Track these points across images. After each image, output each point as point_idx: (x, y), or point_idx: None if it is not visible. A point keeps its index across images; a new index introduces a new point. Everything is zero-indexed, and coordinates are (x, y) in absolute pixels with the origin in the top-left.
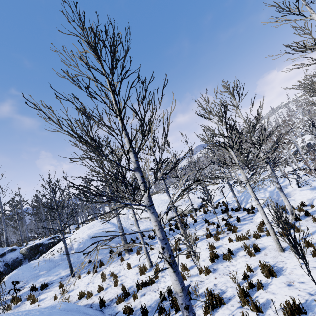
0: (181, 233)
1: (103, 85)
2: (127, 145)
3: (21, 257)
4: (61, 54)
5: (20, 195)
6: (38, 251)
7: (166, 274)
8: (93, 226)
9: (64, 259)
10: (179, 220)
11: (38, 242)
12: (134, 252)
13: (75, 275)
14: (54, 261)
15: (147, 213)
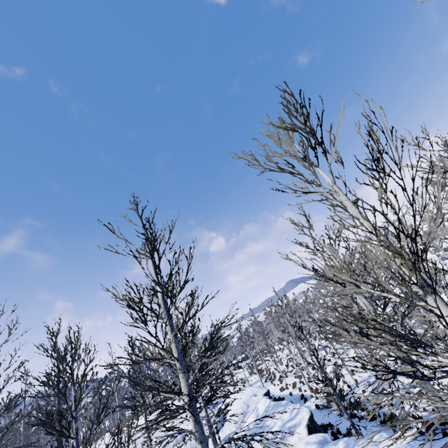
0: None
1: None
2: None
3: None
4: None
5: None
6: None
7: None
8: None
9: None
10: None
11: None
12: None
13: None
14: None
15: None
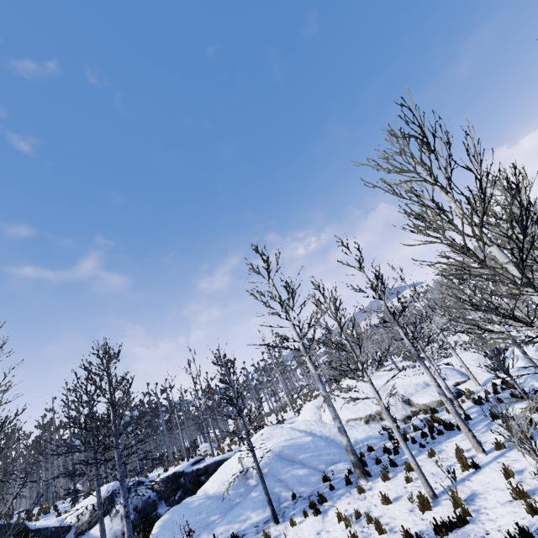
0: (465, 435)
1: (443, 187)
2: (499, 255)
3: (155, 496)
4: (395, 159)
5: (129, 392)
6: (179, 485)
7: (480, 507)
8: (270, 436)
9: (243, 495)
10: (456, 411)
11: (176, 469)
12: (372, 476)
13: (278, 520)
14: (225, 499)
15: (355, 410)
